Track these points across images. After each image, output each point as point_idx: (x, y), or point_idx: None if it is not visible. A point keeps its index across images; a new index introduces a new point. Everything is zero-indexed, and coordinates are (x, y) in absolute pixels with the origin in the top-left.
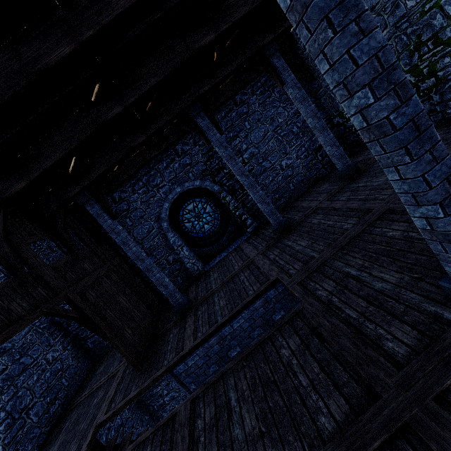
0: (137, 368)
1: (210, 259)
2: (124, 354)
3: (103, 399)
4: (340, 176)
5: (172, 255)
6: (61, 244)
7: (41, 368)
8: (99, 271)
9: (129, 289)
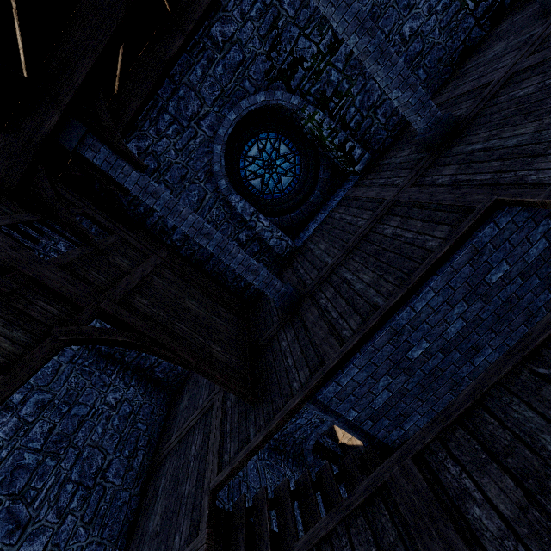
0: (249, 400)
1: (299, 230)
2: (223, 384)
3: (205, 446)
4: (546, 4)
5: (244, 231)
6: (64, 231)
7: (104, 416)
8: (143, 268)
9: (195, 289)
